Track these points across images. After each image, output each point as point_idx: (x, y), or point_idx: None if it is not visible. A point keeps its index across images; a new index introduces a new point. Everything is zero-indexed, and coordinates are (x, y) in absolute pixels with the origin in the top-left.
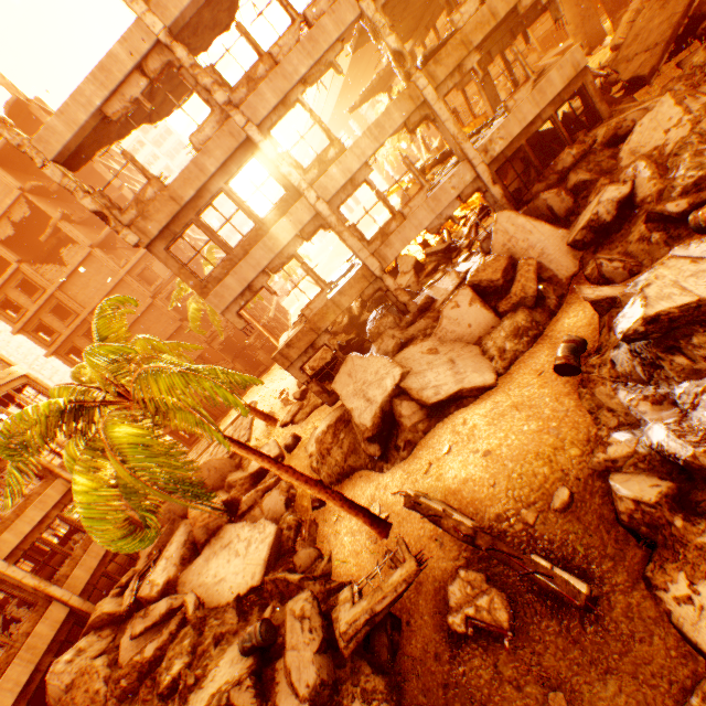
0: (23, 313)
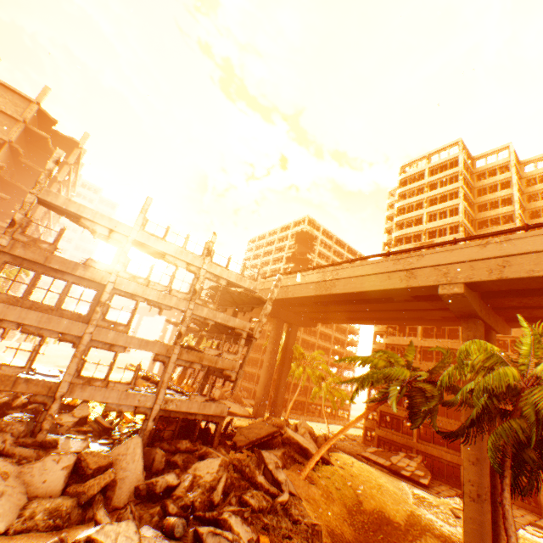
0: None
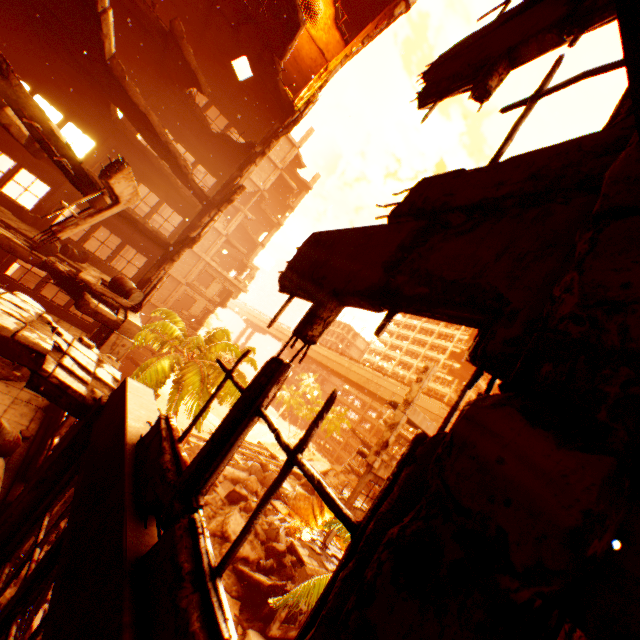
0: None
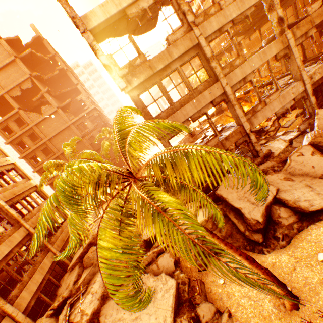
0: (13, 134)
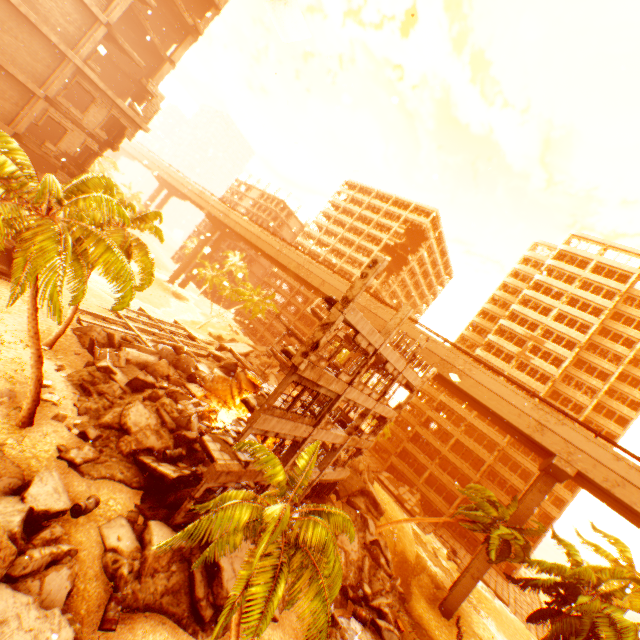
0: None
